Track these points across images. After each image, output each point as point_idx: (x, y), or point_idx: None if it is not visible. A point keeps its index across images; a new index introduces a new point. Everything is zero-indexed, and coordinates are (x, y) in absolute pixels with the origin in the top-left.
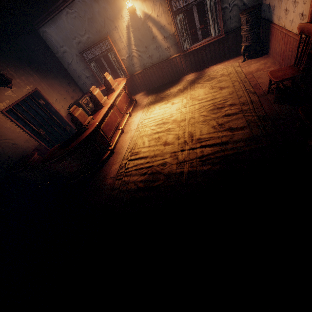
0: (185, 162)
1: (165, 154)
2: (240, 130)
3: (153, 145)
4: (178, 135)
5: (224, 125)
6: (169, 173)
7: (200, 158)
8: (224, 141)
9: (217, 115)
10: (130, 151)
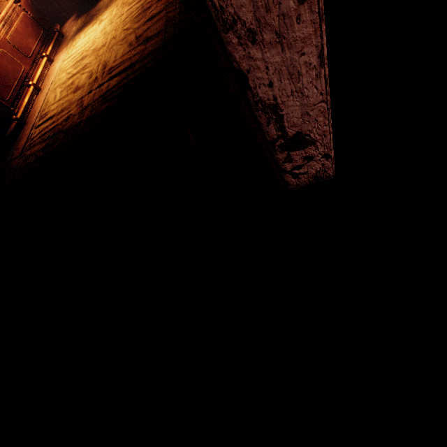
0: (88, 107)
1: (73, 104)
2: (155, 38)
3: (64, 96)
4: (92, 71)
5: (142, 37)
6: (69, 128)
7: (103, 96)
8: (133, 62)
9: (140, 23)
10: (40, 115)
